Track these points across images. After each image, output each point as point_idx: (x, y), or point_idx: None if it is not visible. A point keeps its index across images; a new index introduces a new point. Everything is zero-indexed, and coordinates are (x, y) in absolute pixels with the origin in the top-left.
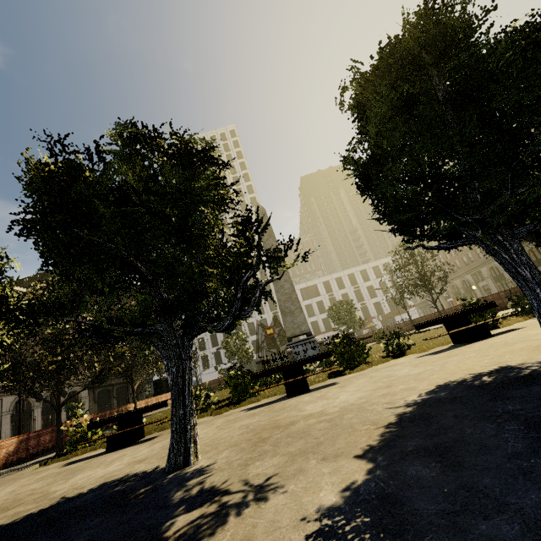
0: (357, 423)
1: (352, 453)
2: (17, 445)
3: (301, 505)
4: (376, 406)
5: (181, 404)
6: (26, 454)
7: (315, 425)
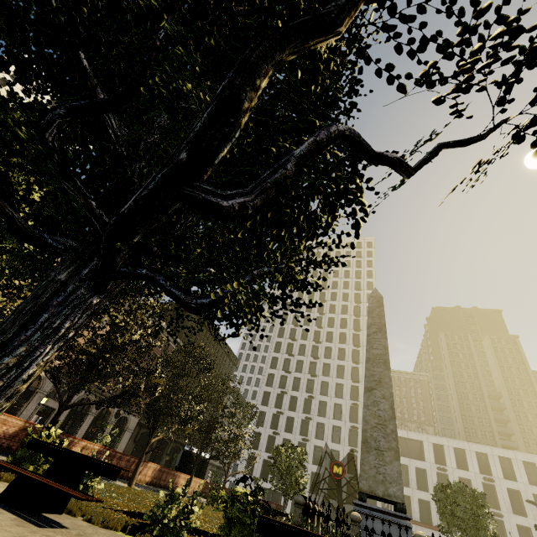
0: None
1: None
2: (18, 430)
3: None
4: None
5: None
6: (18, 446)
7: None
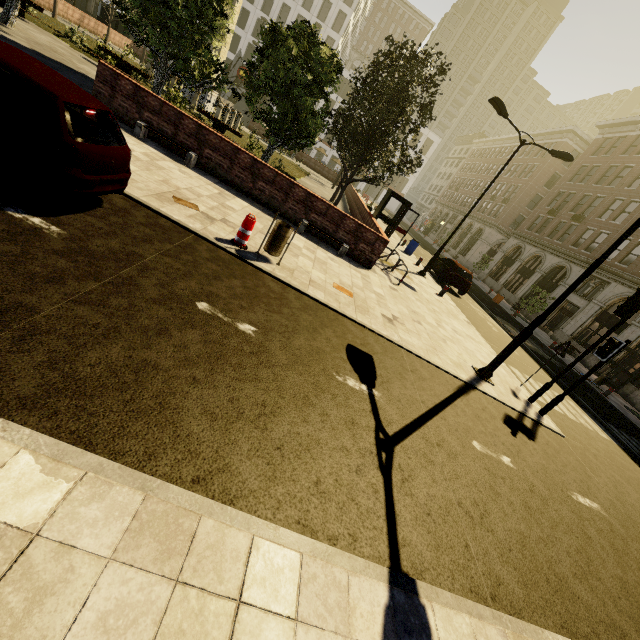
0: (62, 61)
1: (36, 50)
2: None
3: (3, 34)
4: (84, 72)
5: (11, 2)
6: None
7: (59, 57)
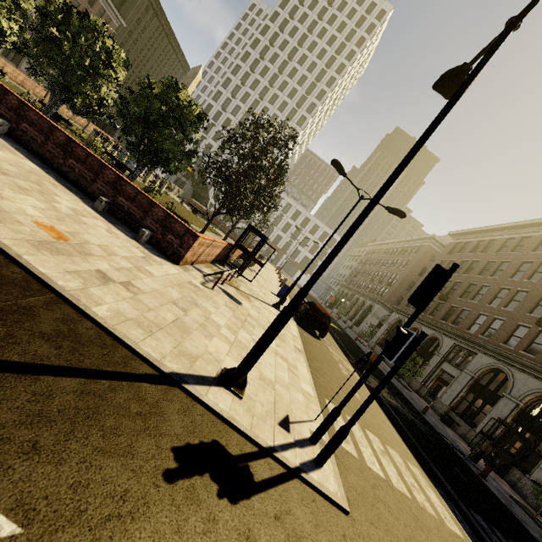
0: None
1: None
2: None
3: None
4: None
5: None
6: None
7: None
